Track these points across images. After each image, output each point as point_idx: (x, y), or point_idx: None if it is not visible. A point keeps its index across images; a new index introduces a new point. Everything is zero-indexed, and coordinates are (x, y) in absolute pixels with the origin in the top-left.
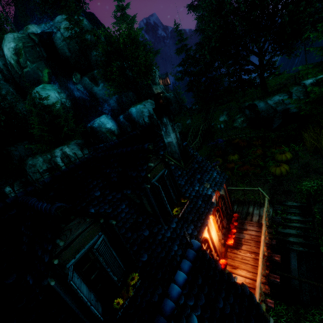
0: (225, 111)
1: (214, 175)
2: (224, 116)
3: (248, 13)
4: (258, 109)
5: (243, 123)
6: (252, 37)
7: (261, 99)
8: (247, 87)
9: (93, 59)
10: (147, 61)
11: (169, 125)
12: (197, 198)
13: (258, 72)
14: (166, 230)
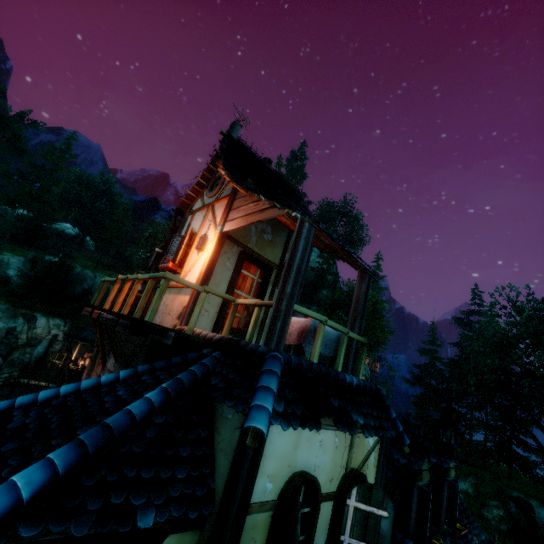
0: (472, 477)
1: (483, 537)
2: (467, 483)
3: (541, 378)
4: (534, 516)
5: (500, 521)
6: (541, 406)
7: (543, 504)
8: (517, 466)
9: (319, 296)
10: (379, 337)
11: (453, 441)
12: (466, 540)
13: (543, 458)
14: (442, 539)
